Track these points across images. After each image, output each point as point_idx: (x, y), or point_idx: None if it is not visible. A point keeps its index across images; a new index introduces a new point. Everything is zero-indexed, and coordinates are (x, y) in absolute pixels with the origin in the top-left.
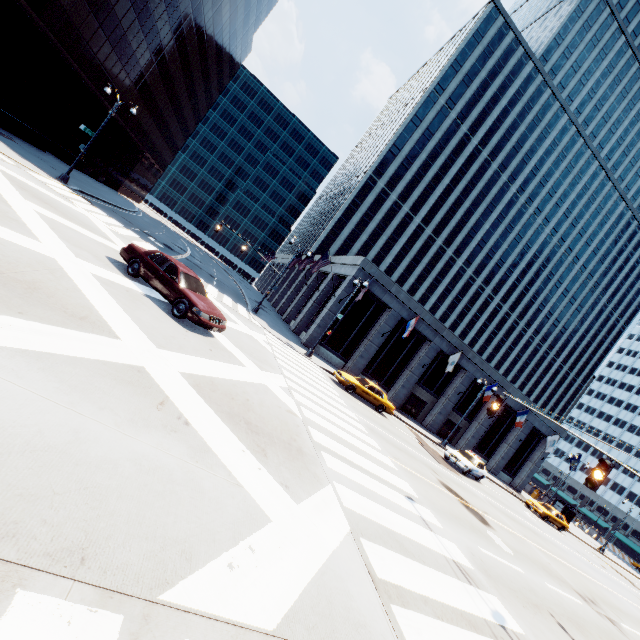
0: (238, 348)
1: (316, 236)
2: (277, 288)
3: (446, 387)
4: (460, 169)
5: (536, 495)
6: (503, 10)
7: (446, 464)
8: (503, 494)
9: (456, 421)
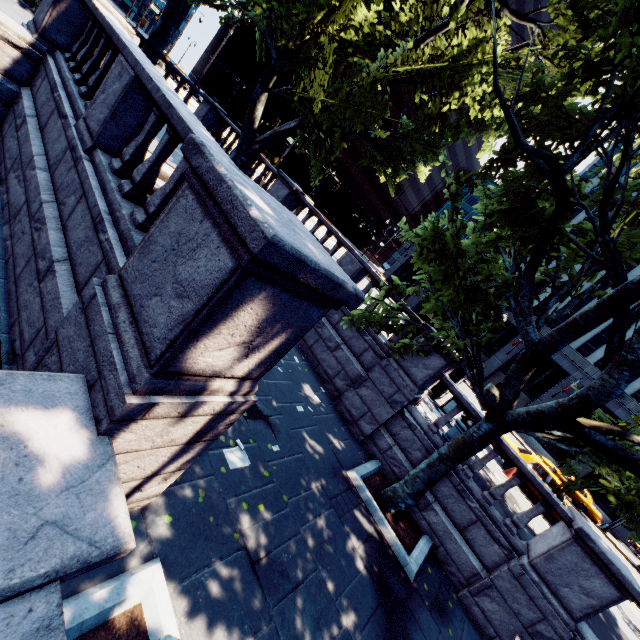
0: None
1: None
2: None
3: (500, 348)
4: None
5: None
6: None
7: None
8: None
9: None
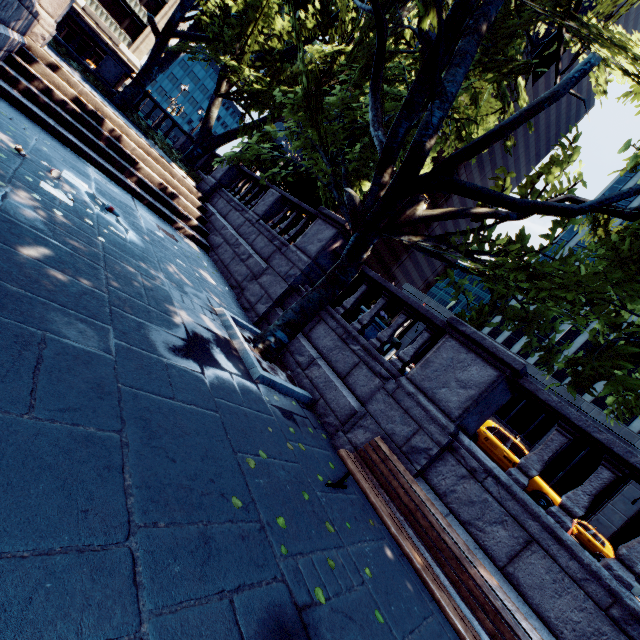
0: None
1: None
2: None
3: None
4: None
5: None
6: None
7: None
8: None
9: None
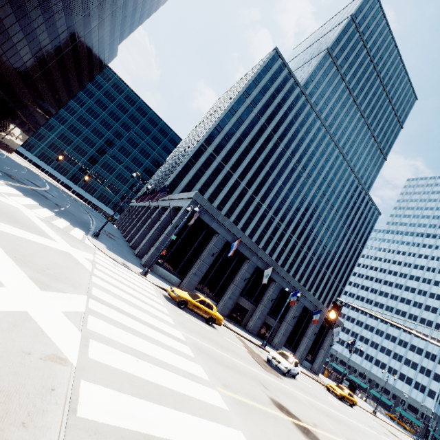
0: (18, 262)
1: (162, 184)
2: (130, 223)
3: (262, 296)
4: (261, 145)
5: (327, 374)
6: (281, 55)
7: (270, 368)
8: (312, 384)
9: (270, 323)
